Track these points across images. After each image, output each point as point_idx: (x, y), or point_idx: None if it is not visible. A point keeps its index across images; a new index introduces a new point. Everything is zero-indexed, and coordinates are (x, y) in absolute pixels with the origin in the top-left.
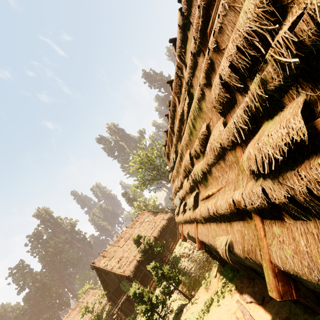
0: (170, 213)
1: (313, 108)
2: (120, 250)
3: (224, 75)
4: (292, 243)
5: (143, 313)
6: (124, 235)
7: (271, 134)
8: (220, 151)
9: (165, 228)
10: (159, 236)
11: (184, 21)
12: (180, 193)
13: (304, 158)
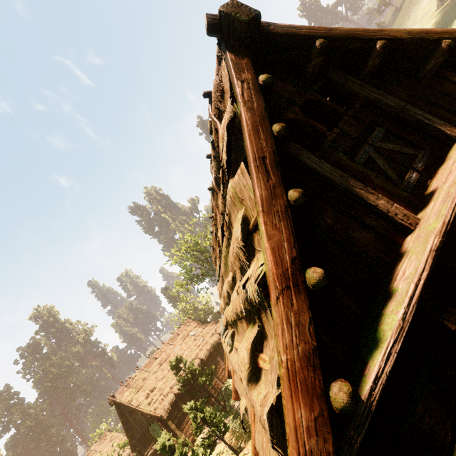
0: None
1: (264, 340)
2: (152, 377)
3: (231, 257)
4: (262, 437)
5: None
6: (159, 355)
7: (241, 349)
8: (237, 314)
9: (217, 346)
10: (208, 357)
11: (217, 154)
12: (223, 319)
13: (256, 378)
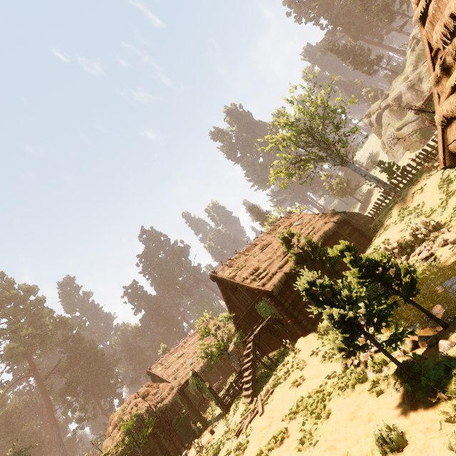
0: (342, 214)
1: None
2: (254, 259)
3: None
4: None
5: (336, 325)
6: (258, 242)
7: None
8: None
9: (333, 236)
10: (322, 245)
11: None
12: None
13: None
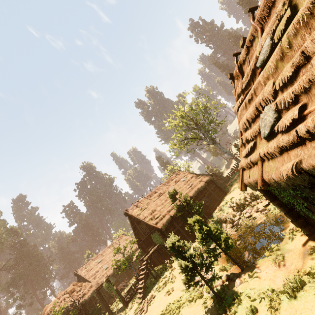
0: (210, 176)
1: None
2: (153, 203)
3: None
4: None
5: (183, 271)
6: (157, 190)
7: None
8: None
9: (203, 191)
10: (196, 197)
11: None
12: (288, 91)
13: None
